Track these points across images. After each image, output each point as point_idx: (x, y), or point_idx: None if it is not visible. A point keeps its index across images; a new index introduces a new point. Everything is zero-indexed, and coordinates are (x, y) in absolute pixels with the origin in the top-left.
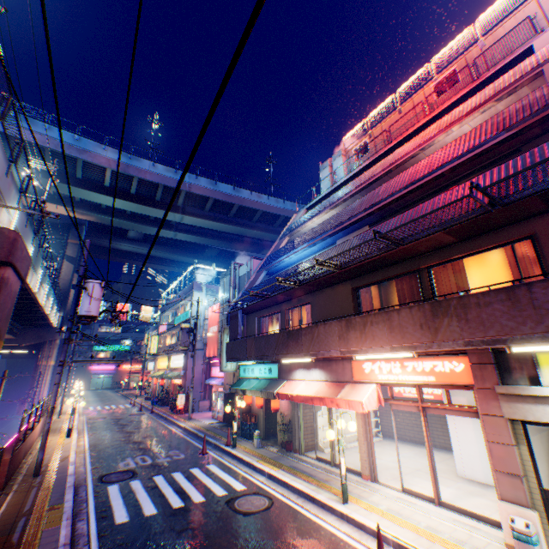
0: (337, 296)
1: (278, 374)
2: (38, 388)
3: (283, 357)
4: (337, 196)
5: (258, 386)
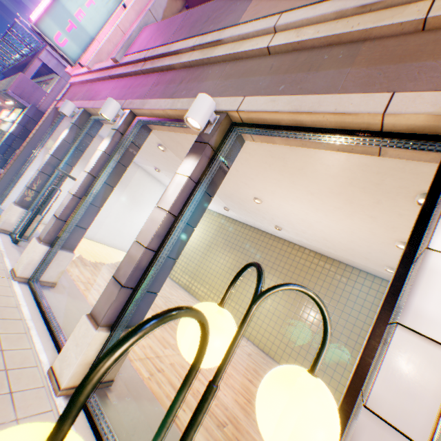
0: None
1: None
2: None
3: None
4: None
5: None
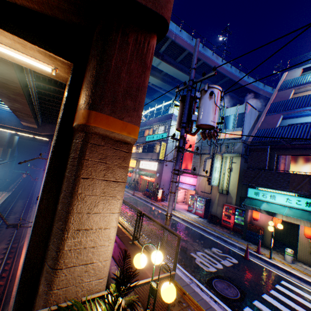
0: None
1: None
2: None
3: None
4: None
5: (292, 214)
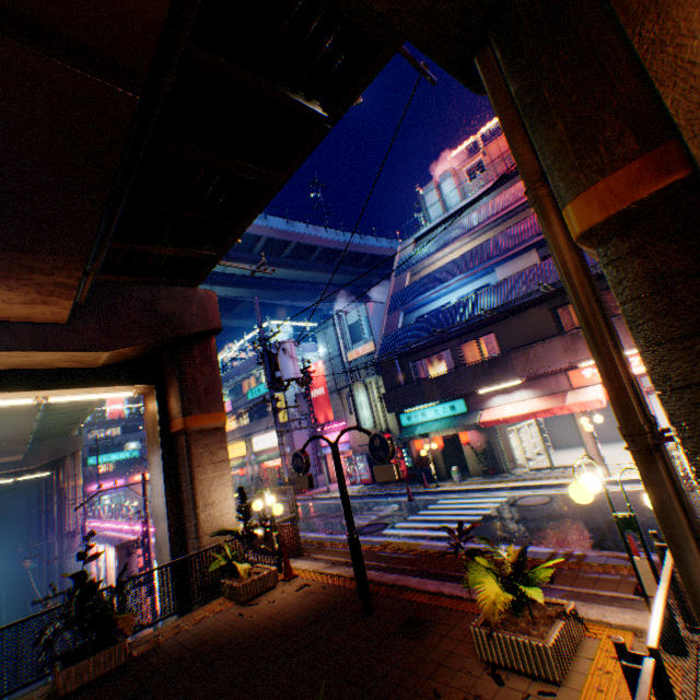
0: (530, 319)
1: (466, 408)
2: (86, 514)
3: (487, 386)
4: (471, 223)
5: (442, 426)
